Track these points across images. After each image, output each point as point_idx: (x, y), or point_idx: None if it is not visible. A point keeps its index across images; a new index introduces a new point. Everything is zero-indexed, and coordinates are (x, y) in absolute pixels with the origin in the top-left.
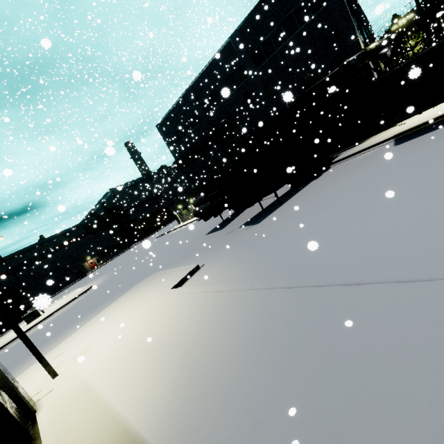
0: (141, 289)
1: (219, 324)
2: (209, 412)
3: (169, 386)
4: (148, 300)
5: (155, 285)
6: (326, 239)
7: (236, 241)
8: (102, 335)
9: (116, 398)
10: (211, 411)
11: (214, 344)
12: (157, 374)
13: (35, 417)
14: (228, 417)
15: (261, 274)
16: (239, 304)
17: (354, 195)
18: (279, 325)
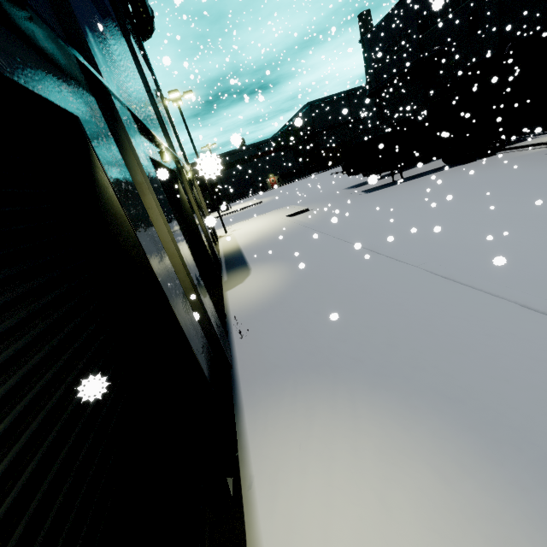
0: (277, 212)
1: (278, 231)
2: (254, 244)
3: (252, 240)
4: (273, 218)
5: (283, 212)
6: (353, 215)
7: (341, 202)
8: (247, 226)
9: (239, 240)
10: (255, 244)
11: (271, 235)
12: (252, 238)
13: (218, 241)
14: (257, 245)
15: (316, 222)
16: (290, 227)
17: (414, 195)
18: (288, 234)
